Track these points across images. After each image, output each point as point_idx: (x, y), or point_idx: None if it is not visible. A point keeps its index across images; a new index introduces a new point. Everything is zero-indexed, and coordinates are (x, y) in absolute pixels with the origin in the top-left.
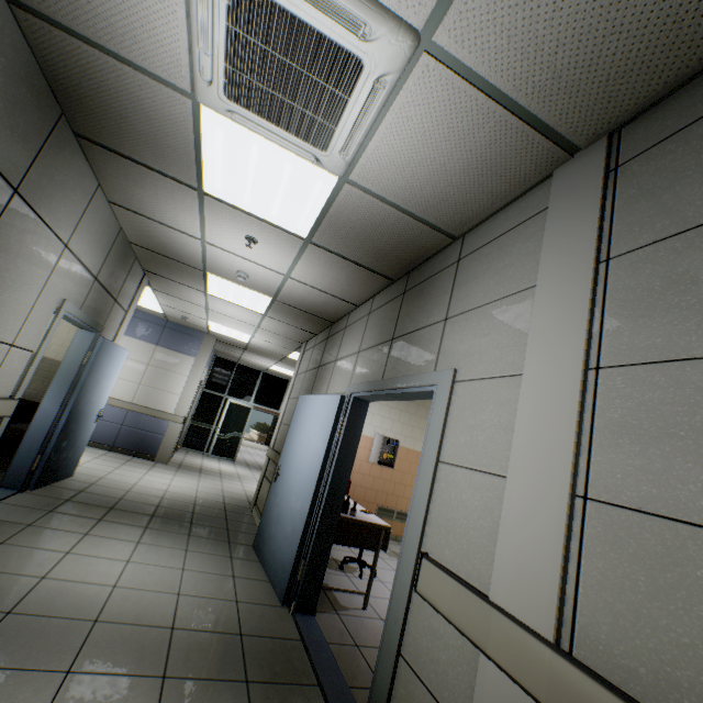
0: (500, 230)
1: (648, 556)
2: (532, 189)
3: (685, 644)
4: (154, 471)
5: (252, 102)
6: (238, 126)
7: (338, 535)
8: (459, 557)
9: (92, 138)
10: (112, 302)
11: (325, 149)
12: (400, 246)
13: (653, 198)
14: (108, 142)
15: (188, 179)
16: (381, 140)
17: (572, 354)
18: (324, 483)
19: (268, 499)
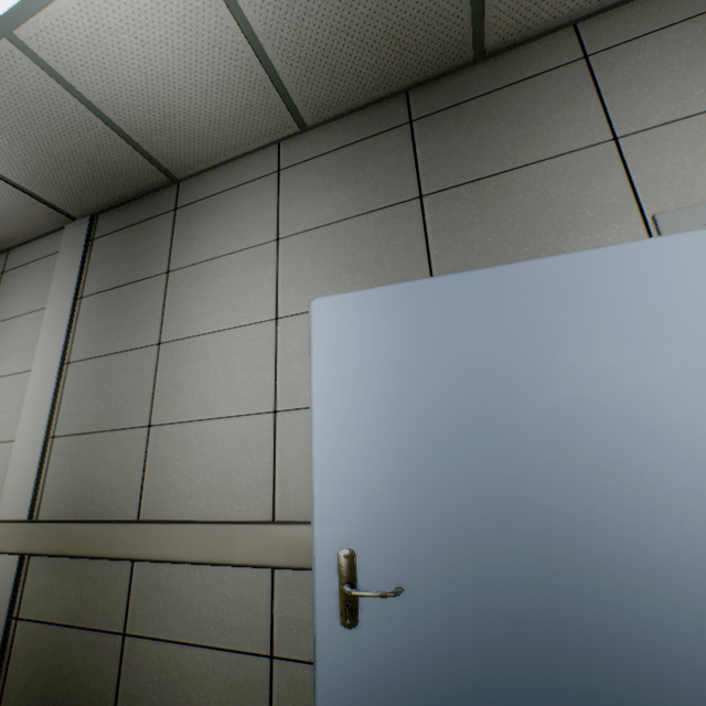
0: (35, 256)
1: (72, 454)
2: (56, 232)
3: (77, 485)
4: None
5: None
6: None
7: None
8: None
9: None
10: None
11: None
12: None
13: (102, 266)
14: None
15: None
16: None
17: (57, 355)
18: None
19: None
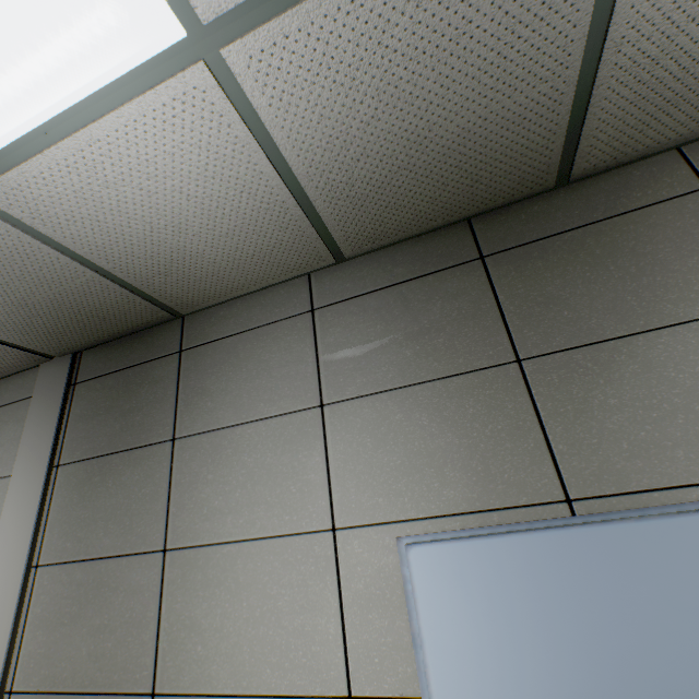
0: (1, 400)
1: None
2: (29, 369)
3: None
4: None
5: None
6: None
7: None
8: None
9: None
10: None
11: None
12: None
13: (86, 422)
14: None
15: None
16: None
17: (22, 555)
18: None
19: None
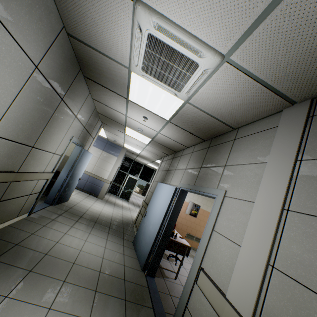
0: (255, 130)
1: (295, 301)
2: (272, 115)
3: None
4: (97, 202)
5: (151, 73)
6: (145, 79)
7: (168, 246)
8: (216, 274)
9: (90, 78)
10: (89, 135)
11: (179, 91)
12: (208, 128)
13: None
14: (95, 79)
15: (123, 94)
16: (204, 90)
17: (277, 200)
18: (164, 224)
19: (140, 224)
